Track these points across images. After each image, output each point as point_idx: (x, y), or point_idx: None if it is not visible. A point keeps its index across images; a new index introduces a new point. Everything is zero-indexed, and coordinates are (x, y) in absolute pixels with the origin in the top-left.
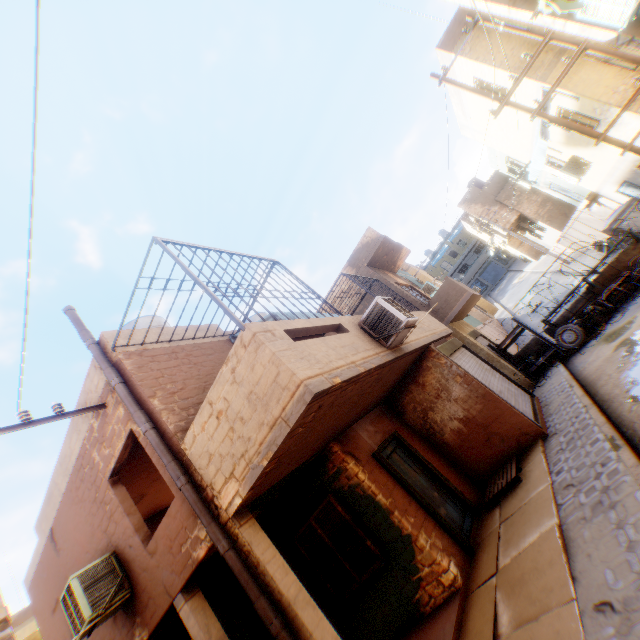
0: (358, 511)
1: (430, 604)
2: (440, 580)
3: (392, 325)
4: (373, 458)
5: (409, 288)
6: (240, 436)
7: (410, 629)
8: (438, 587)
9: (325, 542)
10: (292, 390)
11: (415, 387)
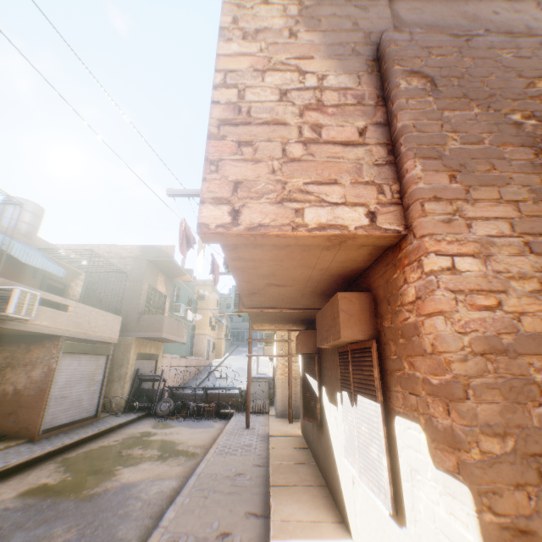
0: None
1: None
2: None
3: (2, 308)
4: None
5: (162, 296)
6: None
7: None
8: None
9: None
10: None
11: (26, 347)
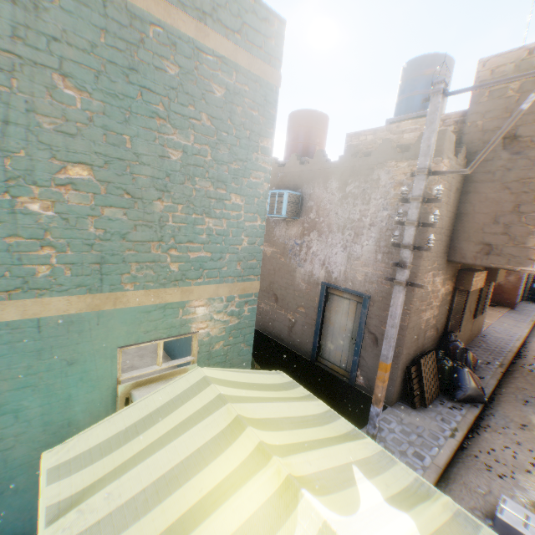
0: None
1: None
2: None
3: None
4: None
5: None
6: None
7: None
8: None
9: None
10: None
11: None
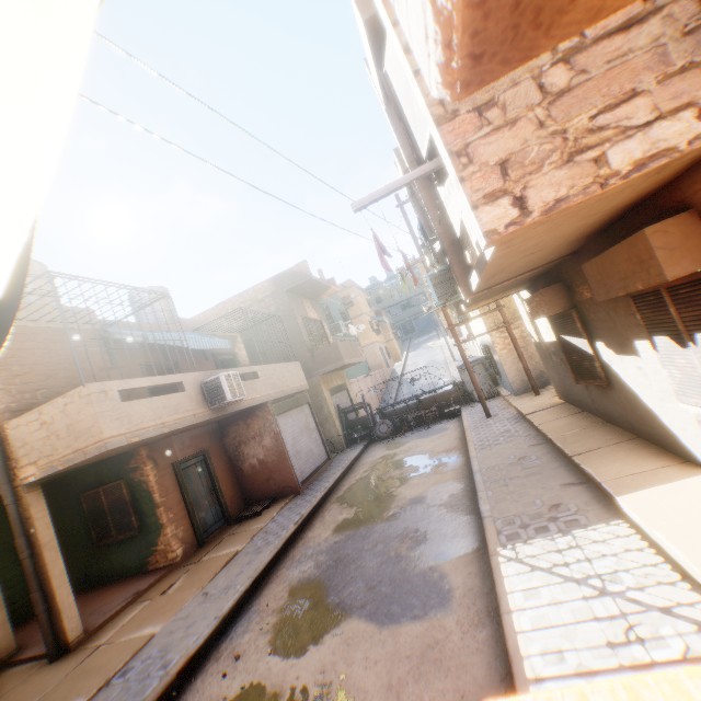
0: (138, 498)
1: (155, 566)
2: (167, 555)
3: (220, 397)
4: (172, 466)
5: (317, 323)
6: (54, 444)
7: (135, 575)
8: (164, 558)
9: (105, 507)
10: (98, 440)
11: (243, 424)
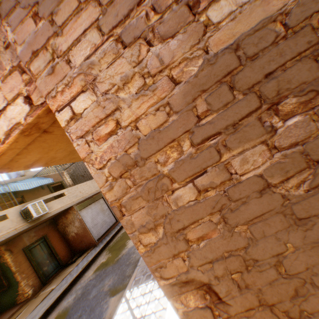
0: (5, 270)
1: (20, 300)
2: (25, 295)
3: (31, 216)
4: (23, 250)
5: None
6: None
7: (12, 307)
8: (24, 296)
9: None
10: None
11: (64, 217)
